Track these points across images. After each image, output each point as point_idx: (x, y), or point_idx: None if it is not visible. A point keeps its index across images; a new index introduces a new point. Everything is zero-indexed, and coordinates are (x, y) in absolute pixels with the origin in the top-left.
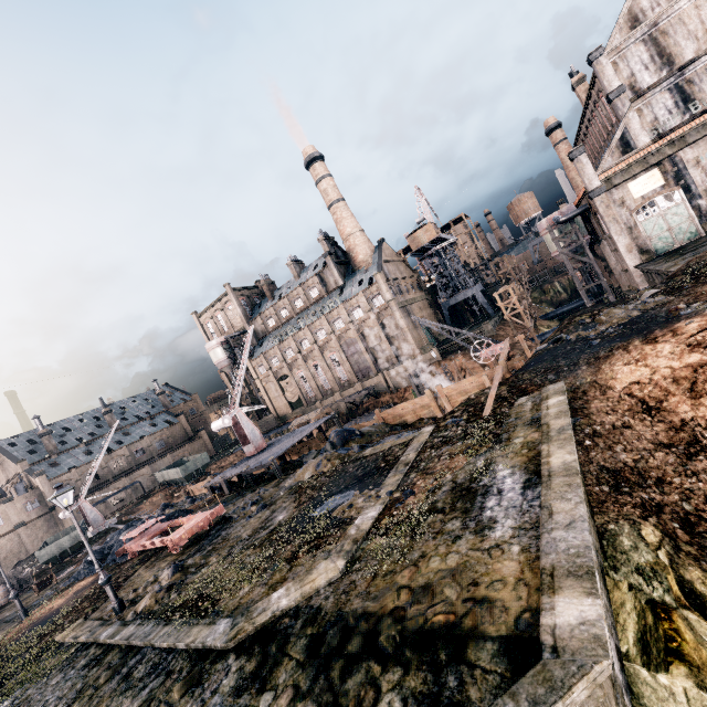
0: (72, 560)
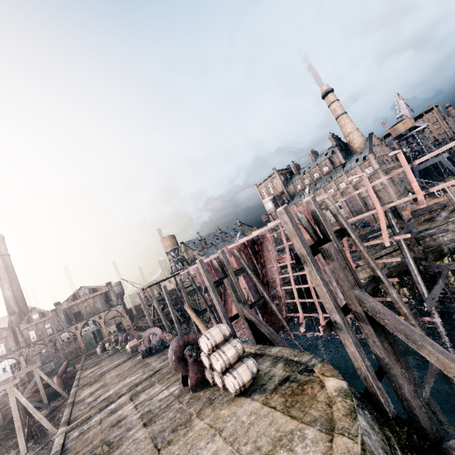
0: None
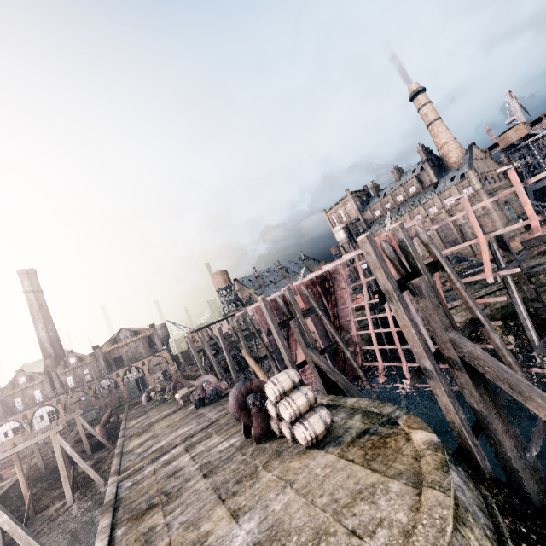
0: None
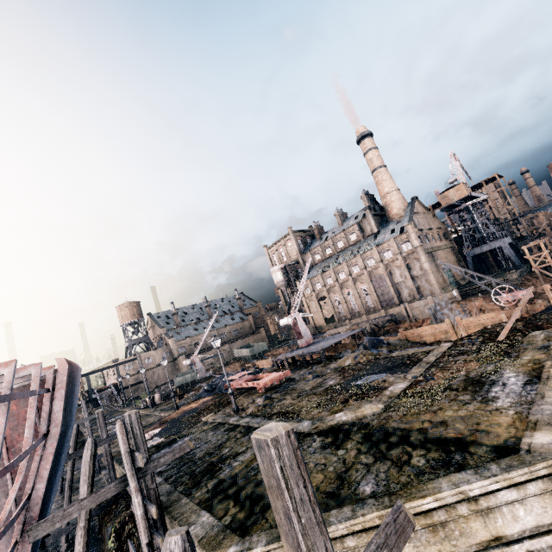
0: (191, 389)
